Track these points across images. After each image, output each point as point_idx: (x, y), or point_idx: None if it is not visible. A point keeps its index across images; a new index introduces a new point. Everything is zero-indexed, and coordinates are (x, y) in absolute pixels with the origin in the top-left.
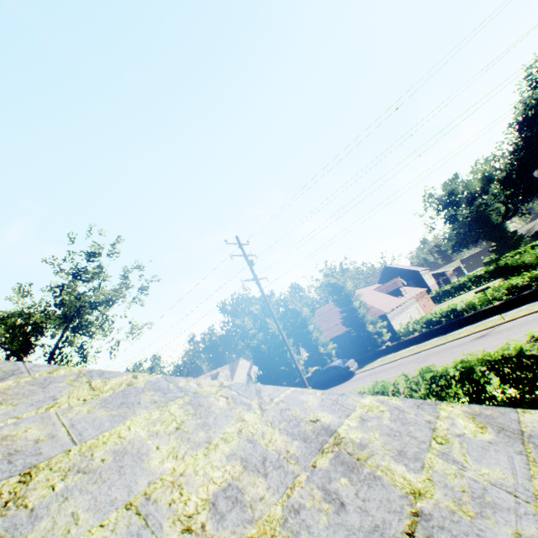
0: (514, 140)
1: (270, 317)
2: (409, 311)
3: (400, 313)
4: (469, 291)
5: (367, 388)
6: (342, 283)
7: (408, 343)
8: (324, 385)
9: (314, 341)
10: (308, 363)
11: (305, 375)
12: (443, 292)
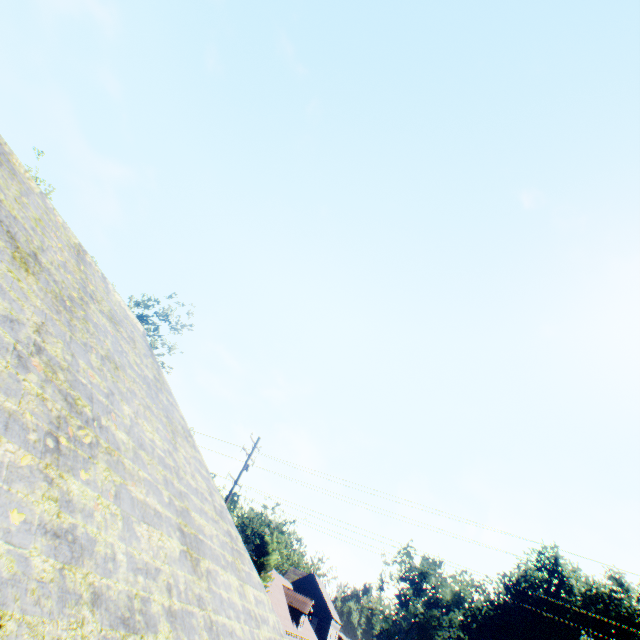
0: (499, 591)
1: None
2: None
3: None
4: None
5: None
6: (272, 549)
7: None
8: None
9: None
10: None
11: None
12: None
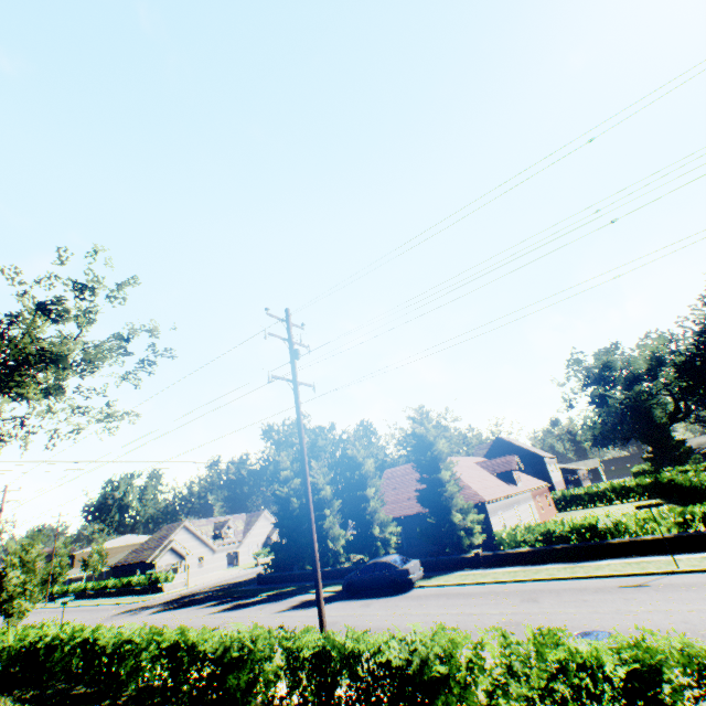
0: (702, 319)
1: (318, 459)
2: (520, 509)
3: (506, 509)
4: (610, 505)
5: (421, 636)
6: (432, 438)
7: (511, 559)
8: (362, 590)
9: (370, 514)
10: (352, 546)
11: (344, 563)
12: (572, 497)
